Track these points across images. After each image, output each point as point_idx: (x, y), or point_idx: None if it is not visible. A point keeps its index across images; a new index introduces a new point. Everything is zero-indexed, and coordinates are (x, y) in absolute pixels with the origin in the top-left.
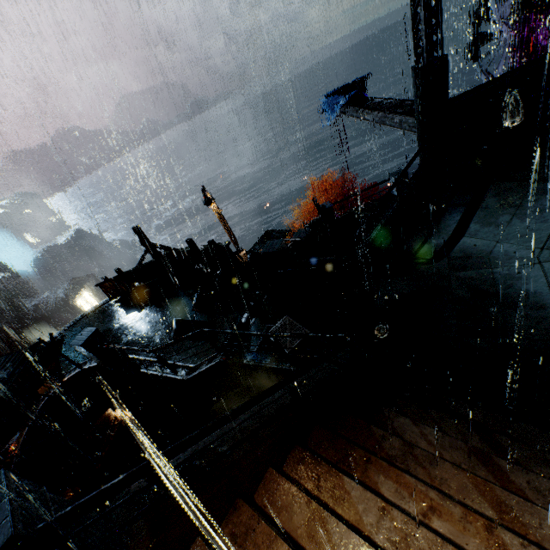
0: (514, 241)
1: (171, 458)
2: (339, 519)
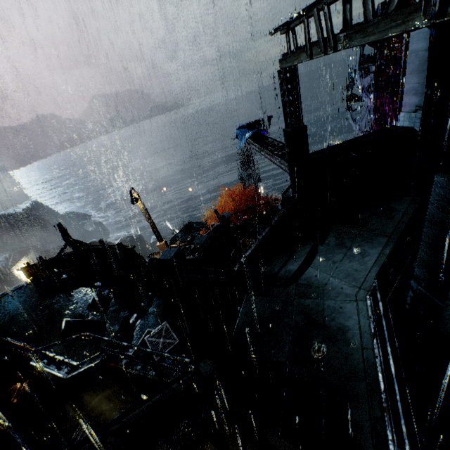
0: (342, 278)
1: None
2: None
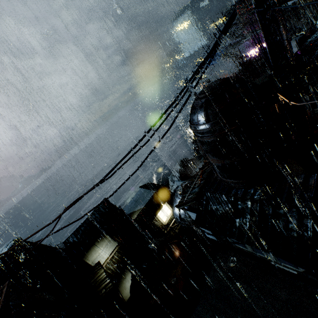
0: None
1: None
2: None
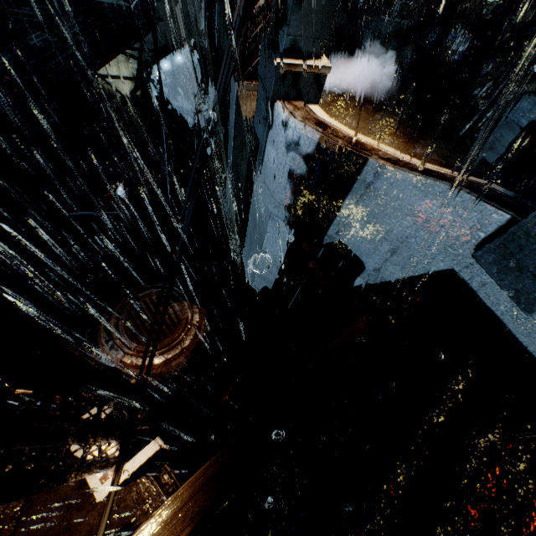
0: None
1: None
2: None
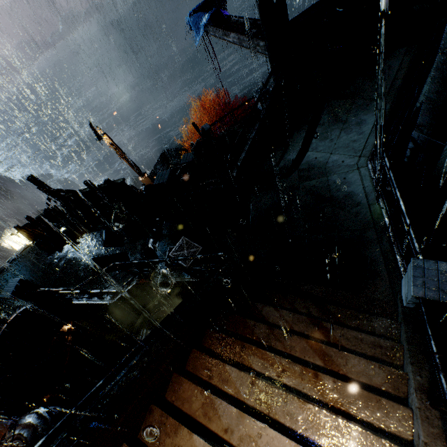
0: (342, 152)
1: (82, 410)
2: (225, 395)
